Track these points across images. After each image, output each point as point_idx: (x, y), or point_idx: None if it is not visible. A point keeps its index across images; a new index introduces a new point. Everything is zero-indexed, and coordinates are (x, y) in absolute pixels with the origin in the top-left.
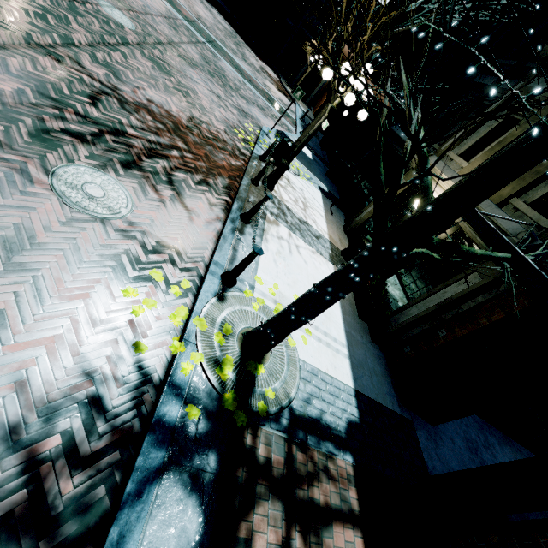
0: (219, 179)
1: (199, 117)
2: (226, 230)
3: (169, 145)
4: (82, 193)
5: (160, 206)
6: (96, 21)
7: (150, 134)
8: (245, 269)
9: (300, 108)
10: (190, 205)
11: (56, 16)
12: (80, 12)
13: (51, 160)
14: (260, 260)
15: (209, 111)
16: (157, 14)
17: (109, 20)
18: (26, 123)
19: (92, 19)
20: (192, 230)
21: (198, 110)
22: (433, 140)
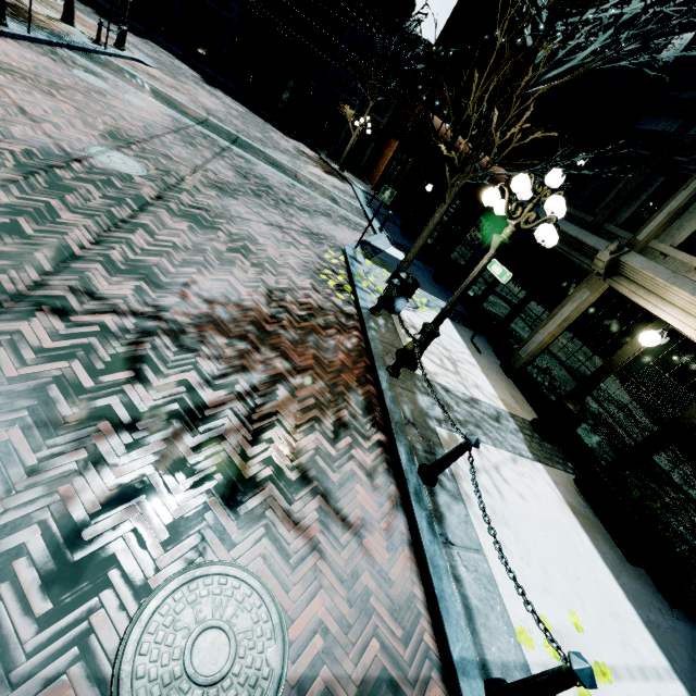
0: (351, 398)
1: (277, 284)
2: (425, 538)
3: (267, 379)
4: (191, 692)
5: (317, 566)
6: (93, 189)
7: (236, 378)
8: (493, 623)
9: (357, 187)
10: (349, 508)
11: (34, 213)
12: (66, 184)
13: (104, 631)
14: (491, 566)
15: (282, 263)
16: (164, 133)
17: (109, 175)
18: (28, 549)
19: (86, 188)
20: (381, 583)
21: (270, 272)
22: (604, 221)
